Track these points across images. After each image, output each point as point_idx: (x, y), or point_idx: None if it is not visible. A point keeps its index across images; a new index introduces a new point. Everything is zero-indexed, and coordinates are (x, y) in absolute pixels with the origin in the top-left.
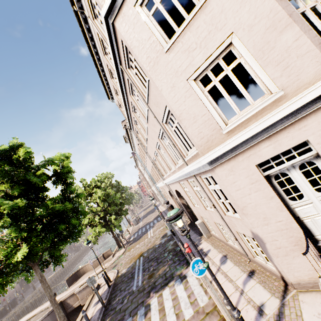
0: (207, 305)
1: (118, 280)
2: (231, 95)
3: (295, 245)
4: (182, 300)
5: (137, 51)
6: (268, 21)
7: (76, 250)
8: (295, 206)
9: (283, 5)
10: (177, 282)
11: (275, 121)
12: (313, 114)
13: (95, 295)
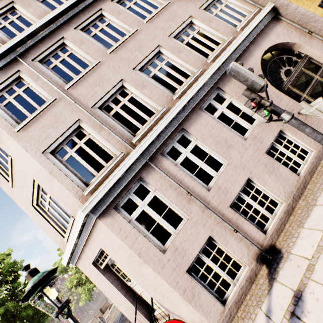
0: None
1: None
2: None
3: (139, 318)
4: None
5: (0, 185)
6: (43, 175)
7: (97, 298)
8: (132, 286)
9: (45, 165)
10: None
11: (75, 240)
12: (93, 232)
13: None
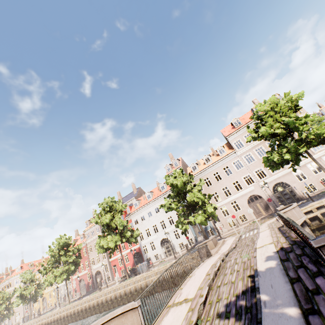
0: None
1: None
2: None
3: None
4: None
5: None
6: None
7: None
8: None
9: None
10: None
11: None
12: None
13: None
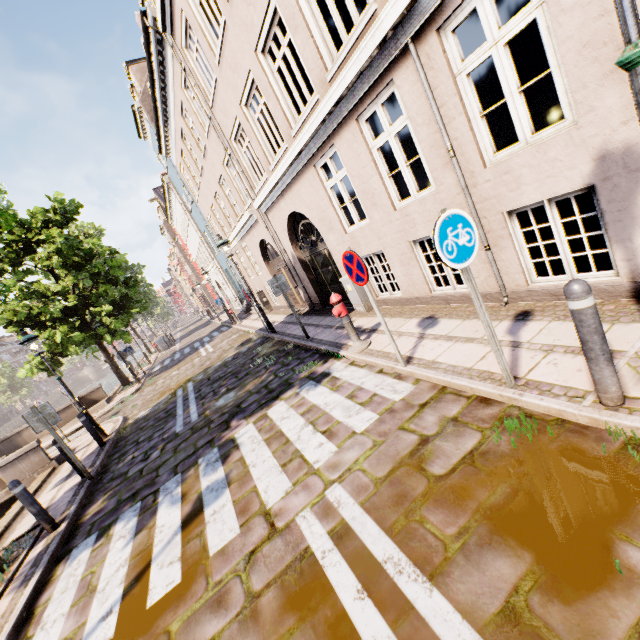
0: (416, 393)
1: (126, 430)
2: None
3: None
4: (332, 407)
5: None
6: None
7: (3, 420)
8: None
9: None
10: (307, 387)
11: None
12: None
13: (59, 469)
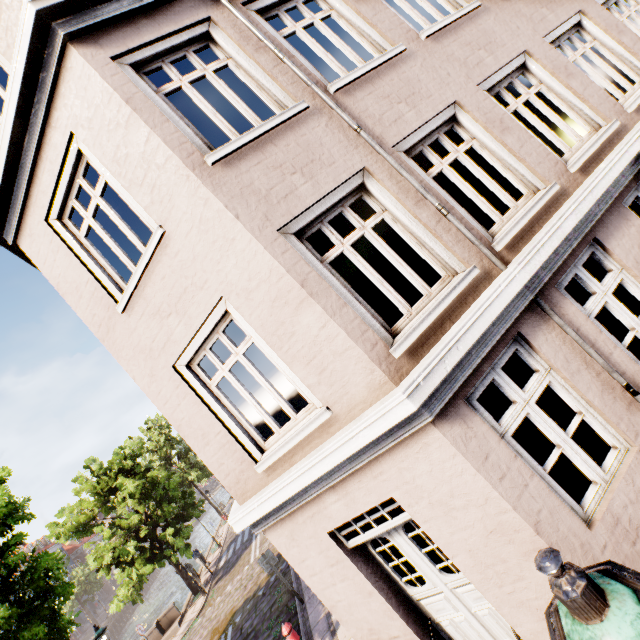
0: None
1: None
2: (345, 272)
3: None
4: None
5: (73, 302)
6: (271, 288)
7: None
8: (419, 597)
9: (289, 262)
10: None
11: (325, 470)
12: (387, 455)
13: None
